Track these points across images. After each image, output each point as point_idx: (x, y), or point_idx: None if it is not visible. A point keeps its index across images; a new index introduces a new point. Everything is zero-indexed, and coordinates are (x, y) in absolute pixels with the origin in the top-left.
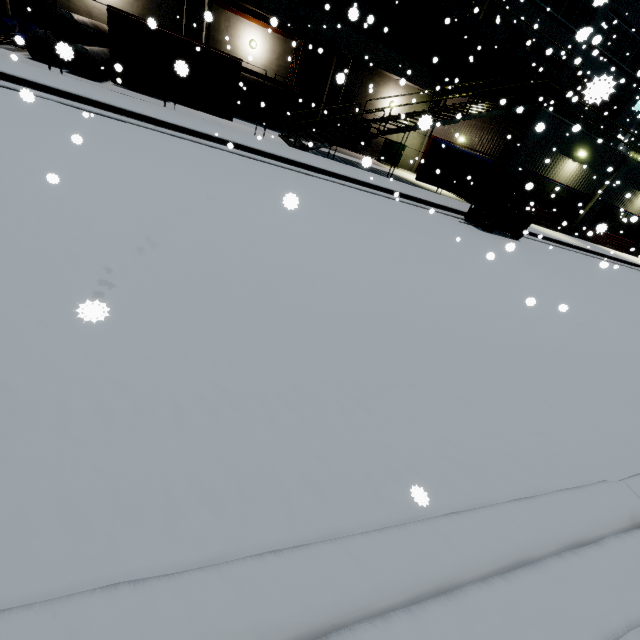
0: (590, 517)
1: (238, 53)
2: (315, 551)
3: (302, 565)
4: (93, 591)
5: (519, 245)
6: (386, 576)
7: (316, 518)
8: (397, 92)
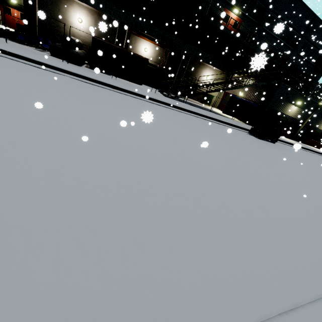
0: None
1: (139, 53)
2: (300, 312)
3: (300, 320)
4: None
5: (276, 146)
6: None
7: (285, 295)
8: (210, 72)
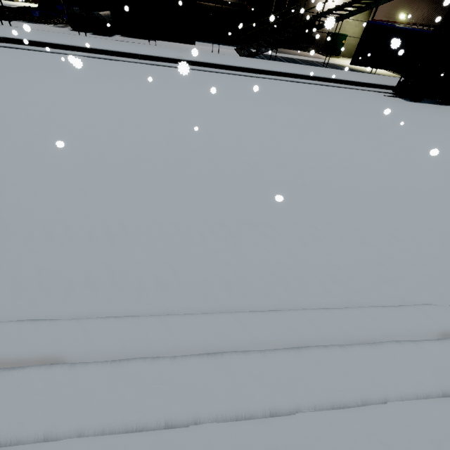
0: (393, 328)
1: None
2: (141, 319)
3: (130, 326)
4: (11, 321)
5: (449, 110)
6: (185, 340)
7: (156, 303)
8: None
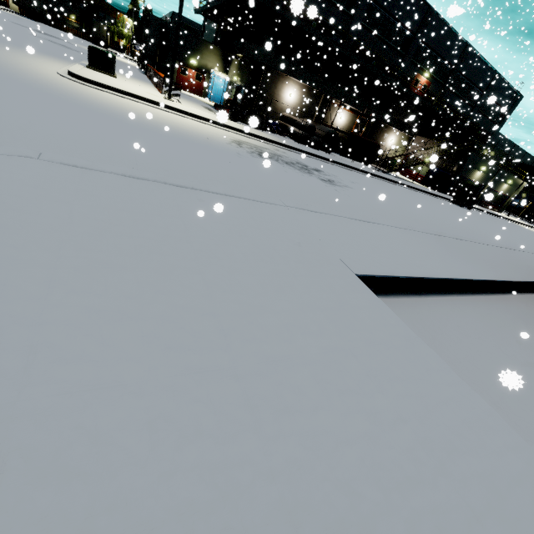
0: None
1: (334, 122)
2: None
3: None
4: None
5: (473, 212)
6: None
7: None
8: (394, 135)
